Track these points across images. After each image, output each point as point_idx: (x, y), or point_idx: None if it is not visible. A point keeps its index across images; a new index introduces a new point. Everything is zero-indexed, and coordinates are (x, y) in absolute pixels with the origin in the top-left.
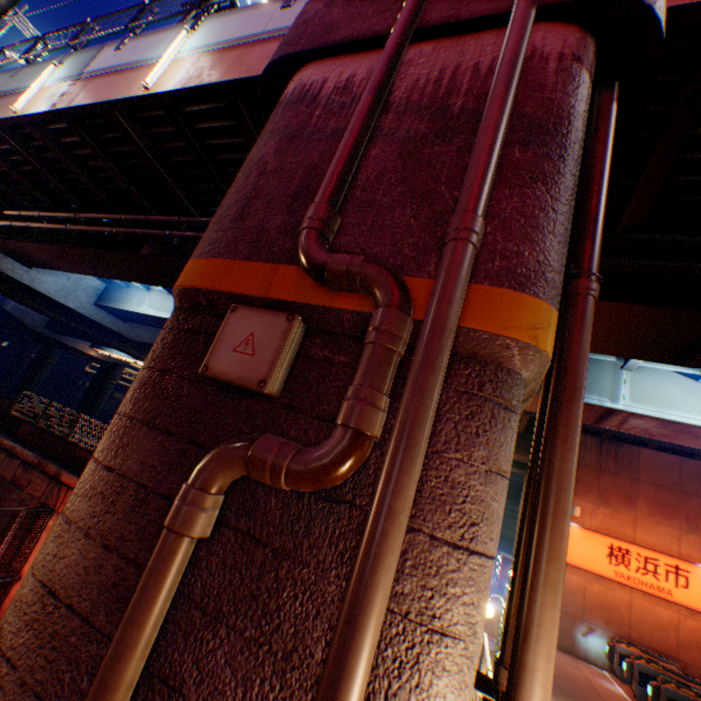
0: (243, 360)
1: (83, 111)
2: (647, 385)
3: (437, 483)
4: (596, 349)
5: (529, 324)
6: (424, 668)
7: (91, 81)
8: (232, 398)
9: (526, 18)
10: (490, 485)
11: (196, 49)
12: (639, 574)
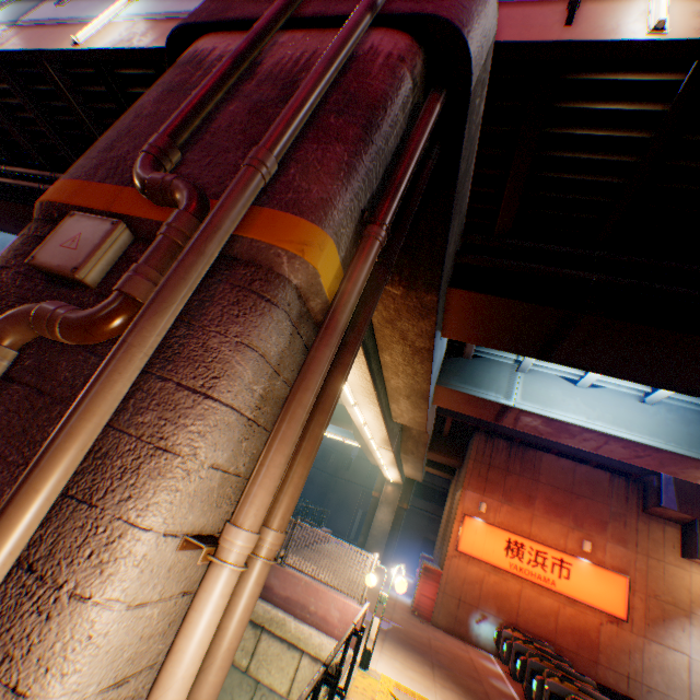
0: (66, 253)
1: (12, 56)
2: (537, 386)
3: (196, 348)
4: (481, 342)
5: (301, 241)
6: (144, 473)
7: (25, 30)
8: (57, 289)
9: (359, 18)
10: (239, 353)
11: (134, 16)
12: (530, 566)
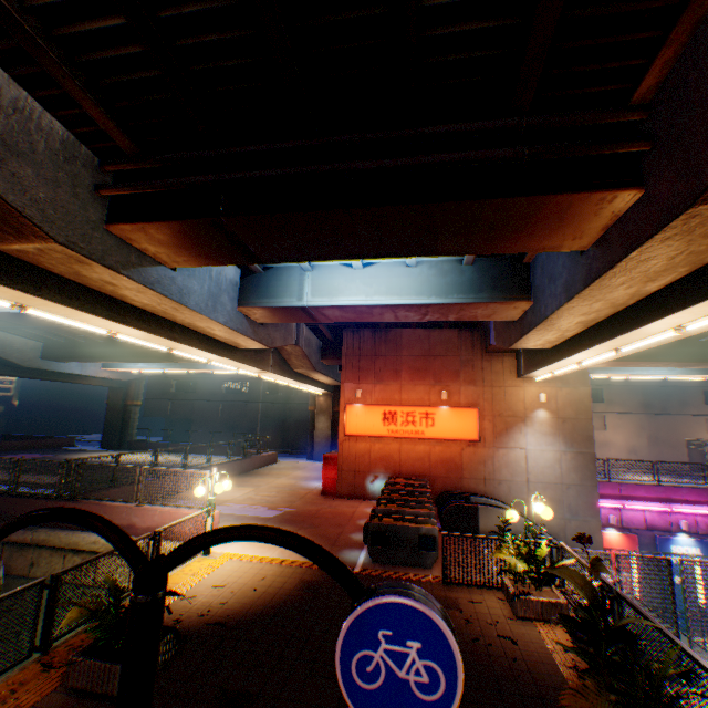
0: None
1: None
2: (324, 280)
3: None
4: (206, 263)
5: None
6: None
7: None
8: None
9: None
10: None
11: None
12: (404, 427)
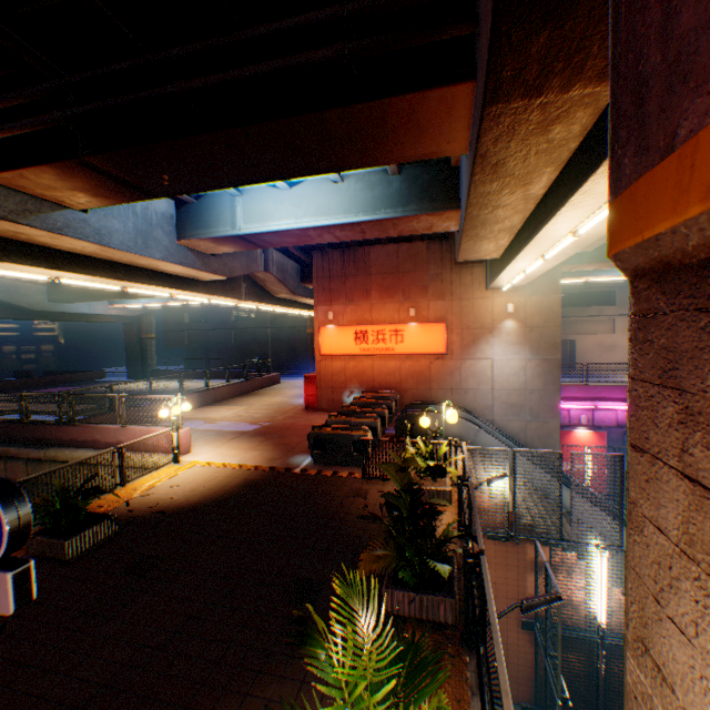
0: None
1: None
2: (254, 205)
3: None
4: (110, 203)
5: None
6: None
7: None
8: None
9: None
10: None
11: None
12: (375, 345)
